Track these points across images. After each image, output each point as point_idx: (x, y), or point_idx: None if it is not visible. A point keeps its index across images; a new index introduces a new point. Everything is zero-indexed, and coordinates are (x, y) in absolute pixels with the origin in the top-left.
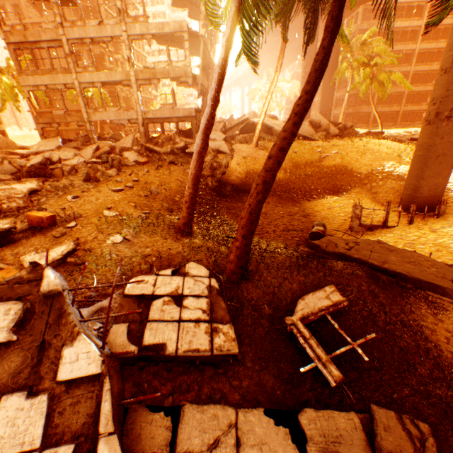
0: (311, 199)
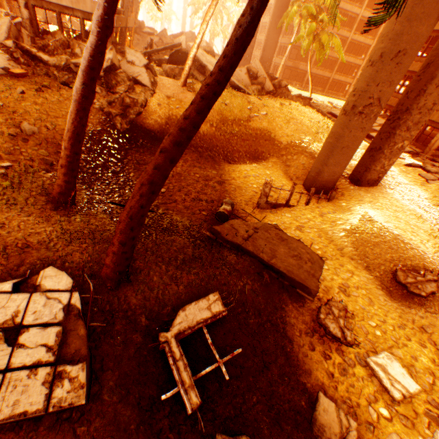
0: (232, 161)
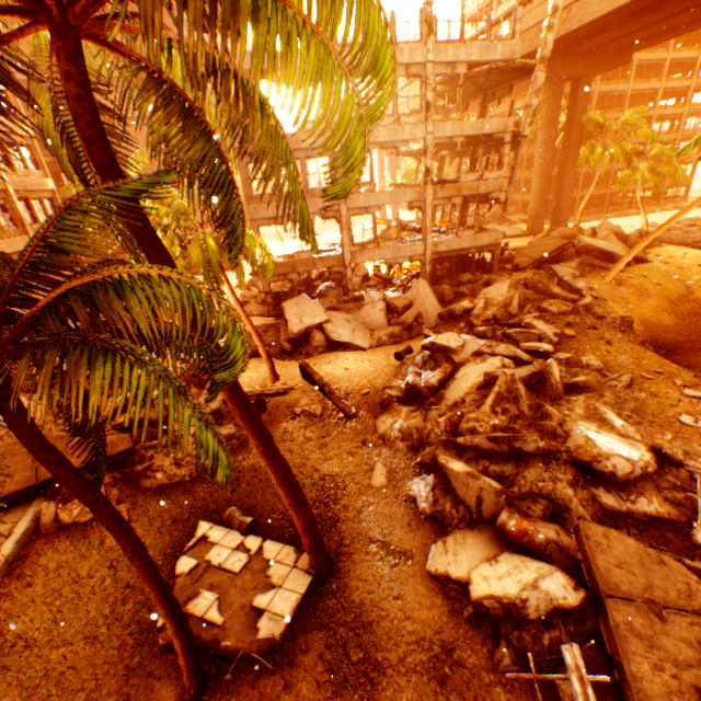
0: None
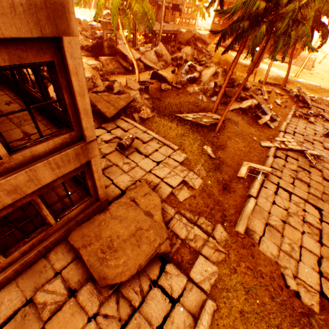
0: None
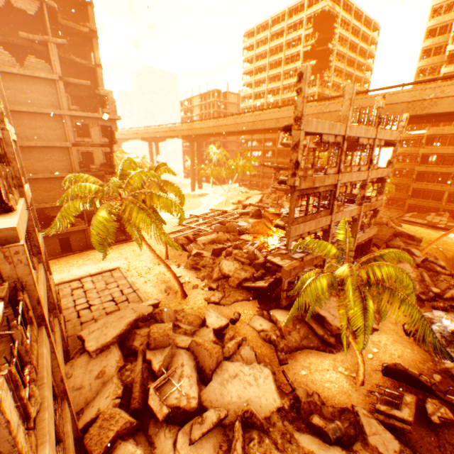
0: None
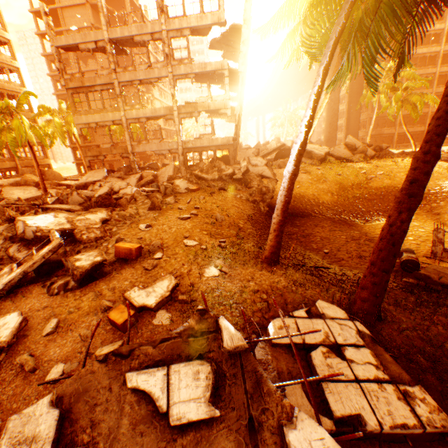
0: (365, 221)
